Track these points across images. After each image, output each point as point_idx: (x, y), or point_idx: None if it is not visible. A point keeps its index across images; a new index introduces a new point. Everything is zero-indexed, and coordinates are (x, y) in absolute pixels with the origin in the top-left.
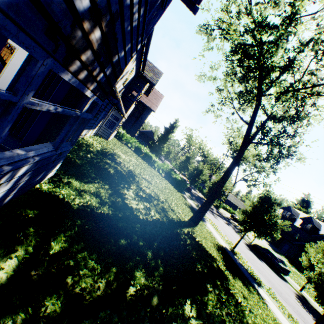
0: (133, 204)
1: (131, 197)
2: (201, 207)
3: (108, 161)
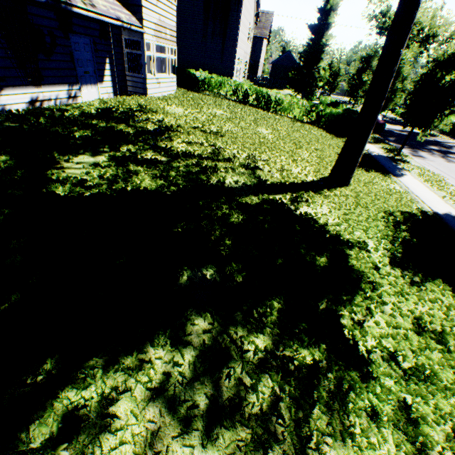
0: (70, 176)
1: (91, 164)
2: (346, 141)
3: (94, 122)
